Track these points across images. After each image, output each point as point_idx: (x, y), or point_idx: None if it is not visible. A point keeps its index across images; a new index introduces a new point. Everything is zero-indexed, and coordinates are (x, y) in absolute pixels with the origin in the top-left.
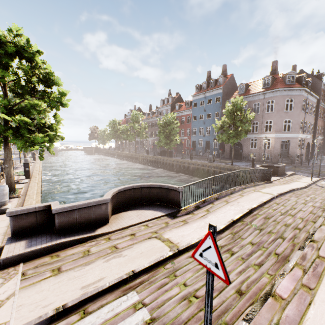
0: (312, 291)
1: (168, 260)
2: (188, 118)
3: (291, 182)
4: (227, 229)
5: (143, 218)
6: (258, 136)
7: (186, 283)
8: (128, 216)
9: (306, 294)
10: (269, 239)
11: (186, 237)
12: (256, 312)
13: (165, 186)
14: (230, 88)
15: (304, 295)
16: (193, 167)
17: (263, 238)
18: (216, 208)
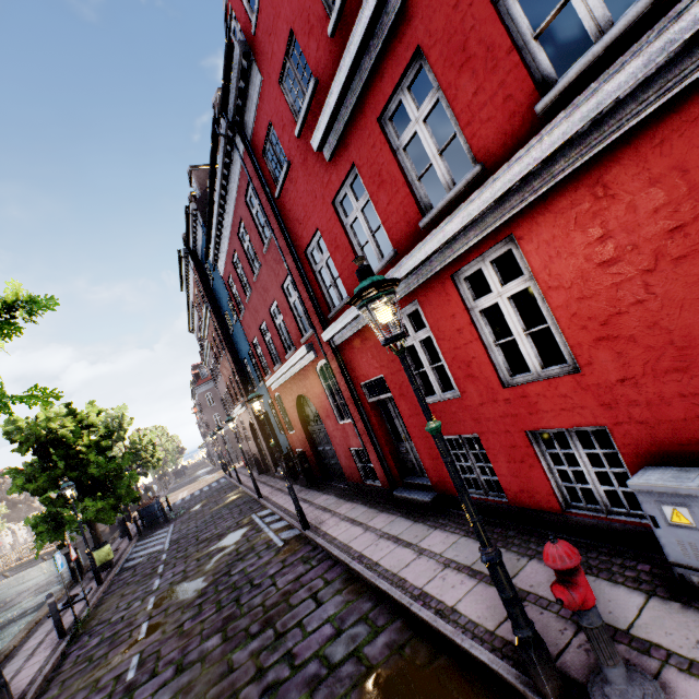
0: None
1: None
2: None
3: None
4: None
5: None
6: None
7: None
8: None
9: None
10: None
11: None
12: None
13: None
14: None
15: None
16: None
17: None
18: None
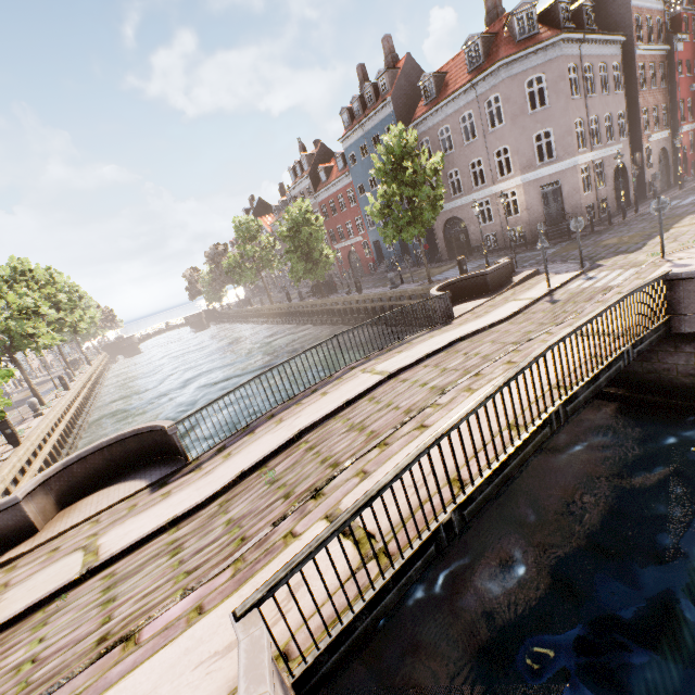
0: (197, 618)
1: (62, 594)
2: (349, 194)
3: (499, 306)
4: (224, 494)
5: (102, 505)
6: (490, 192)
7: (46, 636)
8: (84, 506)
9: (182, 626)
10: (264, 505)
11: (130, 536)
12: (71, 678)
13: (158, 427)
14: (411, 91)
15: (178, 628)
16: (366, 307)
17: (259, 503)
18: (246, 444)
